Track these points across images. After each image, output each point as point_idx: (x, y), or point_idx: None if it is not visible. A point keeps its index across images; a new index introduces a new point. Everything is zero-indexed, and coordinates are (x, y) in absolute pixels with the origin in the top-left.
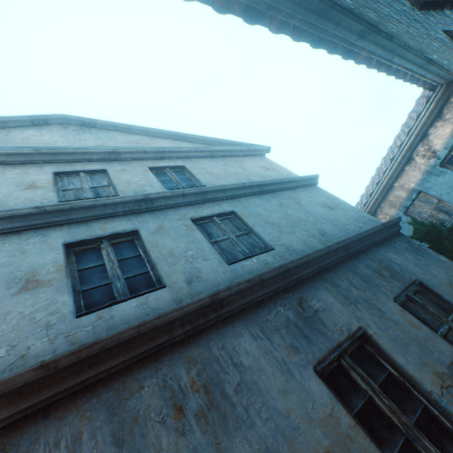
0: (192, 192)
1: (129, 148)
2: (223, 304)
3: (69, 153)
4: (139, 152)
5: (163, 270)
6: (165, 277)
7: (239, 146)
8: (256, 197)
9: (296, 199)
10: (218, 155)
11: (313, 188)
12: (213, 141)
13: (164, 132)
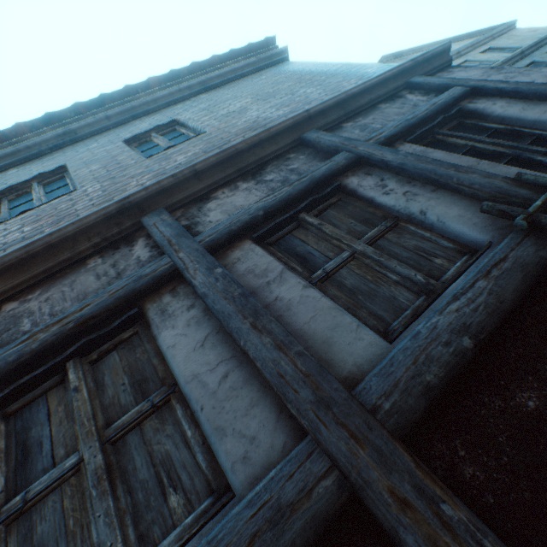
0: (533, 45)
1: (461, 49)
2: None
3: None
4: (465, 49)
5: None
6: None
7: (493, 30)
8: None
9: None
10: (494, 37)
11: None
12: (474, 34)
13: (442, 42)
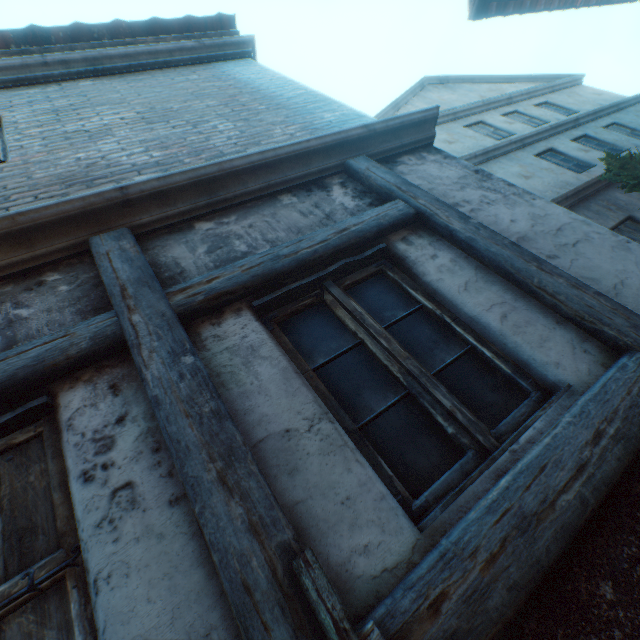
0: (591, 113)
1: (515, 94)
2: None
3: (493, 103)
4: (518, 96)
5: (621, 145)
6: (624, 147)
7: (557, 79)
8: (617, 114)
9: None
10: (555, 90)
11: None
12: (536, 79)
13: (498, 78)
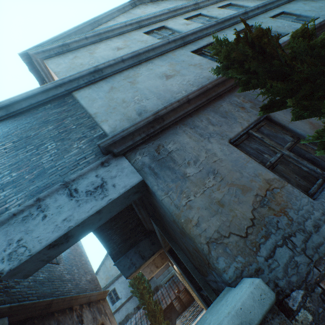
0: (261, 6)
1: None
2: (321, 29)
3: (180, 9)
4: (205, 1)
5: (282, 30)
6: (285, 32)
7: None
8: (288, 4)
9: (310, 0)
10: None
11: None
12: None
13: None
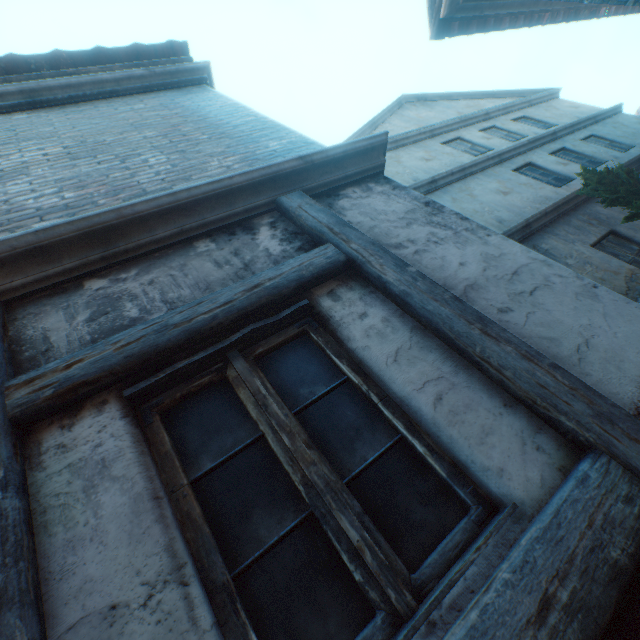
0: (568, 126)
1: (492, 110)
2: None
3: (470, 119)
4: (496, 111)
5: (600, 157)
6: (603, 159)
7: (534, 93)
8: (595, 126)
9: (619, 123)
10: (533, 104)
11: (621, 115)
12: (513, 94)
13: (475, 94)
